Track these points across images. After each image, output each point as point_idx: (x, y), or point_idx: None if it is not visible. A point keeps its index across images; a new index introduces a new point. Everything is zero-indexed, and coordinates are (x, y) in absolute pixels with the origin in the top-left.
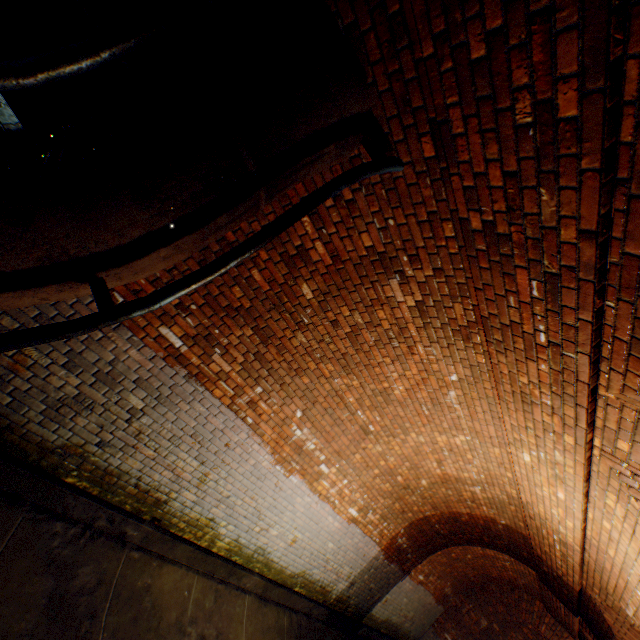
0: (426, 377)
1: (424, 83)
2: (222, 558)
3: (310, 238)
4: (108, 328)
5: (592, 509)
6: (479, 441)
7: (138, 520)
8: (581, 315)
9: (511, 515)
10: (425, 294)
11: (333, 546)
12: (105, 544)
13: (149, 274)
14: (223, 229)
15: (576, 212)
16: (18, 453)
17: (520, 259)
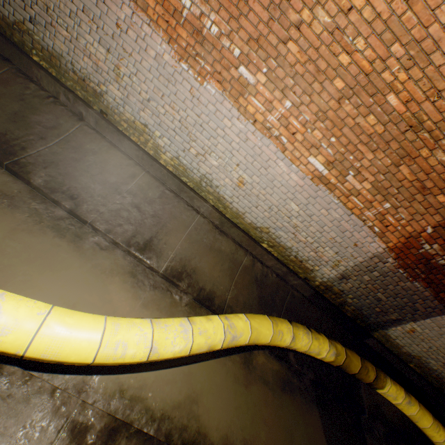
0: None
1: None
2: (169, 172)
3: None
4: None
5: None
6: None
7: (86, 105)
8: None
9: None
10: None
11: (299, 211)
12: (64, 112)
13: None
14: None
15: None
16: (1, 30)
17: None
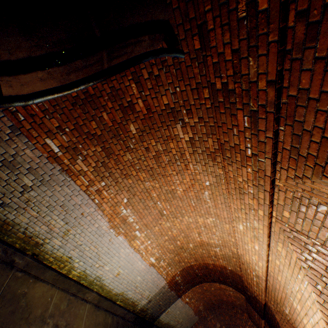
0: (194, 183)
1: (195, 2)
2: (74, 281)
3: (135, 97)
4: (13, 134)
5: (271, 254)
6: (219, 221)
7: (23, 254)
8: (267, 134)
9: (233, 264)
10: (194, 133)
11: (140, 279)
12: None
13: (32, 89)
14: (80, 71)
15: (266, 70)
16: None
17: (239, 104)
